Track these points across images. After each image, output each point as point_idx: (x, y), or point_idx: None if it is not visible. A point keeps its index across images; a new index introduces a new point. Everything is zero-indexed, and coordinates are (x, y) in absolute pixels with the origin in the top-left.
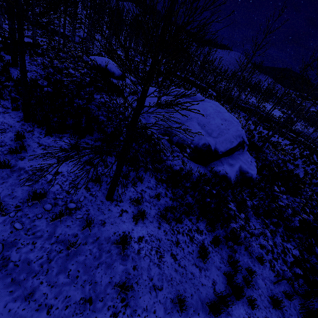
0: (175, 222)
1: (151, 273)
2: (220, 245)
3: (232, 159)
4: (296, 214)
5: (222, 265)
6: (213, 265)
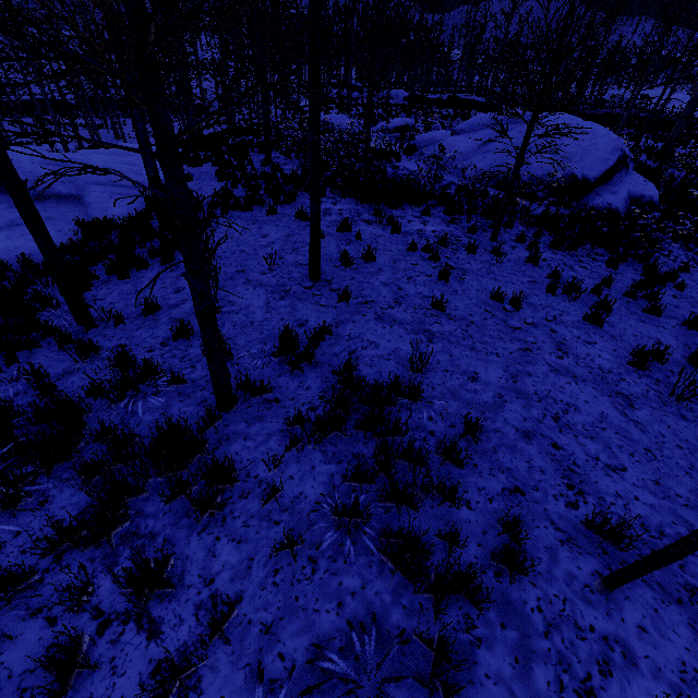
0: (569, 250)
1: (569, 274)
2: (629, 262)
3: (613, 186)
4: None
5: (638, 272)
6: (627, 272)
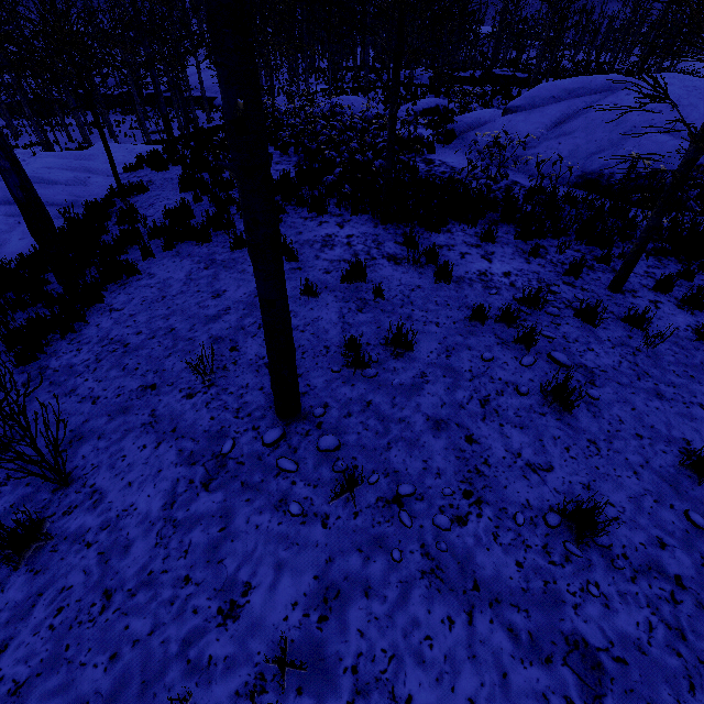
0: None
1: None
2: None
3: None
4: None
5: None
6: None
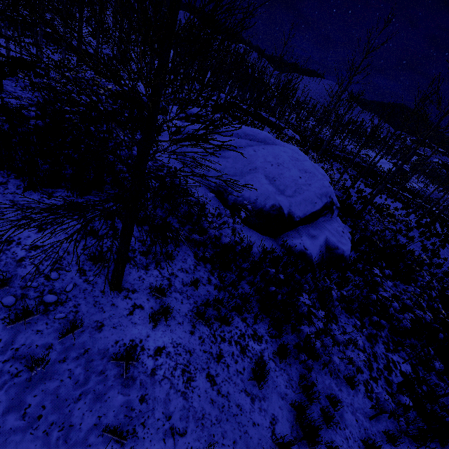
0: (219, 323)
1: (169, 407)
2: (289, 358)
3: (315, 229)
4: (408, 310)
5: (290, 390)
6: (274, 391)
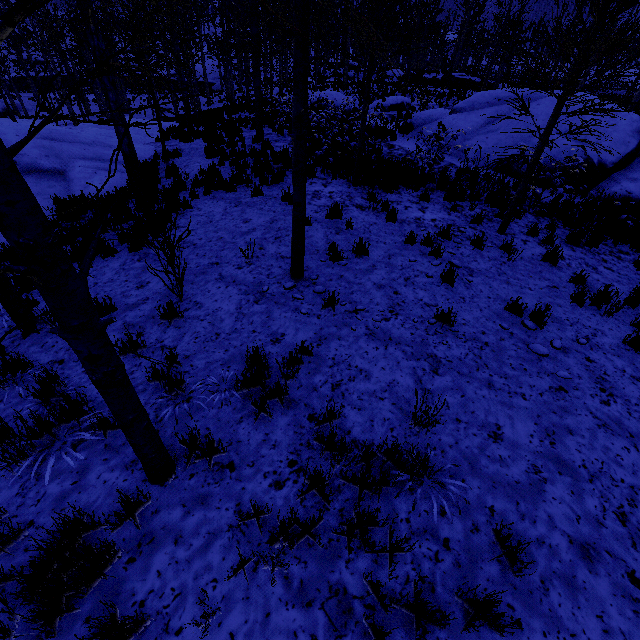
0: (588, 246)
1: (594, 277)
2: None
3: (633, 172)
4: None
5: None
6: None
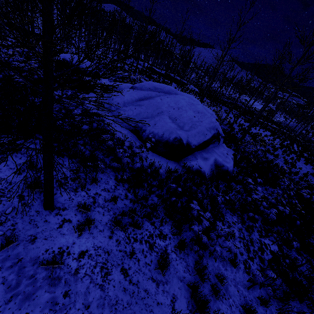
0: (133, 228)
1: (89, 298)
2: (187, 249)
3: (207, 153)
4: (275, 206)
5: (187, 274)
6: (175, 276)
